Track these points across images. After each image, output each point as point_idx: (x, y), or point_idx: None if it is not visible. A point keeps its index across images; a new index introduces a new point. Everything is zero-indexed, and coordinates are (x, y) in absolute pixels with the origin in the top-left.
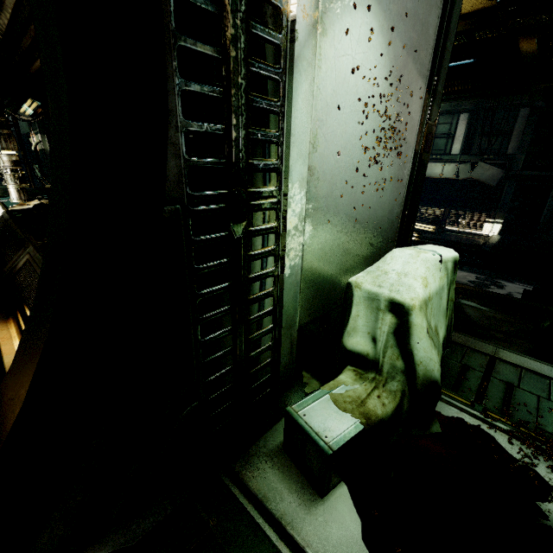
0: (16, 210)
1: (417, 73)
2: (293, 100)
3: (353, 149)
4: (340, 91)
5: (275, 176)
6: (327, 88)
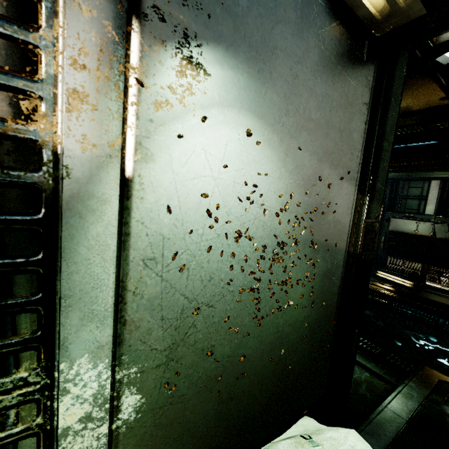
0: None
1: (340, 177)
2: (64, 251)
3: (229, 277)
4: (191, 217)
5: (34, 354)
6: (162, 218)
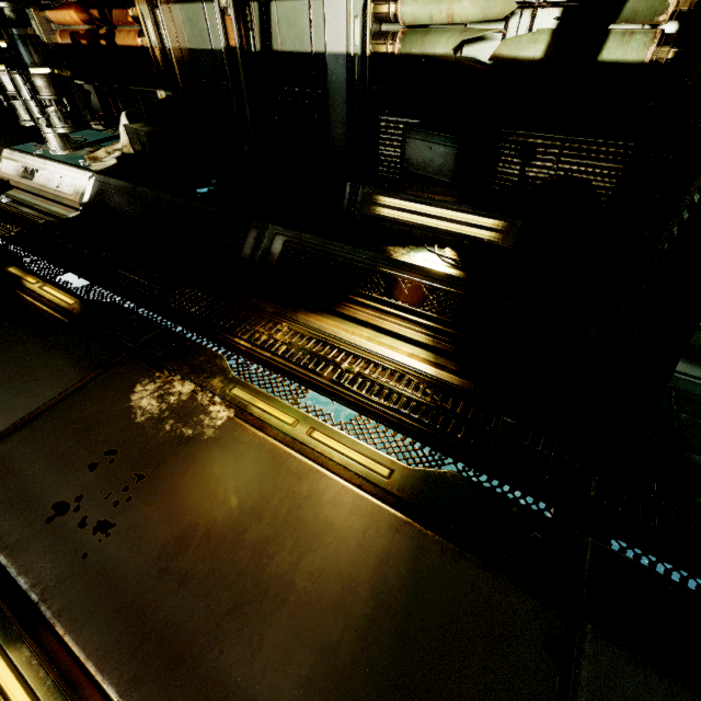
0: (107, 170)
1: None
2: None
3: None
4: None
5: None
6: None
